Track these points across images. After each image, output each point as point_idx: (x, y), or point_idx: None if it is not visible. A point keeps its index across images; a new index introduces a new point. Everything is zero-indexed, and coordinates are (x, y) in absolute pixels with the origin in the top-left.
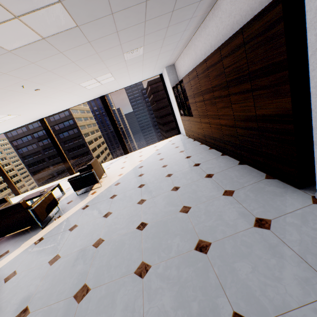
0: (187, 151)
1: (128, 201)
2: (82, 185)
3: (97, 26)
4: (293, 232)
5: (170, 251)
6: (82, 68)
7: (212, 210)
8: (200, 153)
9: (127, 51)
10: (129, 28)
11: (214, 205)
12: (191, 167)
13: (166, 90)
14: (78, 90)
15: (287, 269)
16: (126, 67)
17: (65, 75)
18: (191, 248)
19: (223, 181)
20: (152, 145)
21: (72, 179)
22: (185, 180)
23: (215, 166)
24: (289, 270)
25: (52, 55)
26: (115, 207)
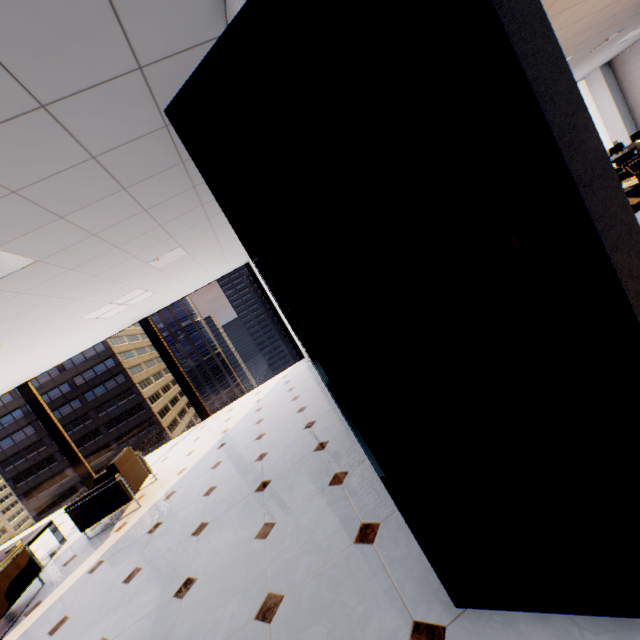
0: (304, 396)
1: (177, 534)
2: (97, 515)
3: (76, 251)
4: (402, 541)
5: (216, 633)
6: (77, 297)
7: (305, 522)
8: (322, 397)
9: (154, 259)
10: (137, 238)
11: (311, 511)
12: (300, 432)
13: (262, 287)
14: (86, 325)
15: (374, 619)
16: (167, 274)
17: (46, 314)
18: (251, 616)
19: (337, 453)
20: (254, 391)
21: (75, 505)
22: (283, 462)
23: (336, 422)
24: (376, 621)
25: (7, 300)
26: (150, 553)
